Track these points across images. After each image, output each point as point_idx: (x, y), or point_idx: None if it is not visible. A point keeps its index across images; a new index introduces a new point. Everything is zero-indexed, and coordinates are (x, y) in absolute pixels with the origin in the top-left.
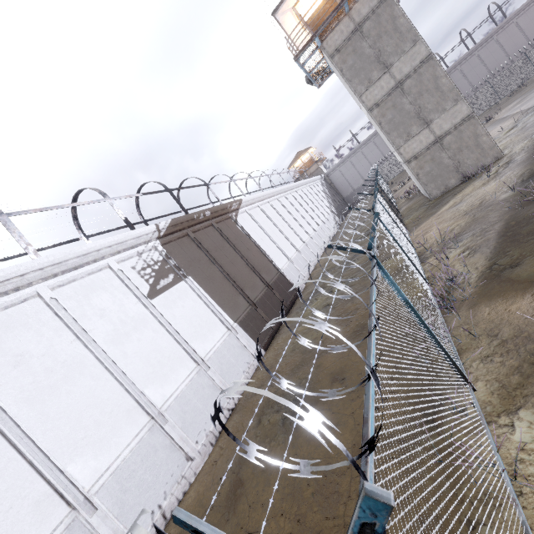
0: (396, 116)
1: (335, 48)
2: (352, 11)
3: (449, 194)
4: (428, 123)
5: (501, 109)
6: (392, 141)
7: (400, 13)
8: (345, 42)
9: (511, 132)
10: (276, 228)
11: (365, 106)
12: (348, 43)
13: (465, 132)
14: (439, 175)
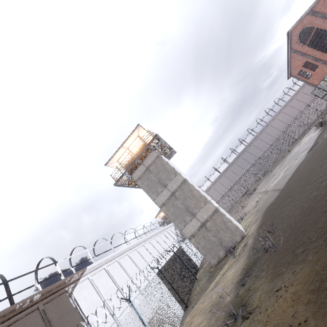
0: (175, 210)
1: (138, 177)
2: (144, 162)
3: (219, 266)
4: (194, 215)
5: (259, 185)
6: (177, 225)
7: (166, 162)
8: (142, 174)
9: (254, 210)
10: (116, 286)
11: (157, 205)
12: (144, 175)
13: (217, 219)
14: (211, 248)
